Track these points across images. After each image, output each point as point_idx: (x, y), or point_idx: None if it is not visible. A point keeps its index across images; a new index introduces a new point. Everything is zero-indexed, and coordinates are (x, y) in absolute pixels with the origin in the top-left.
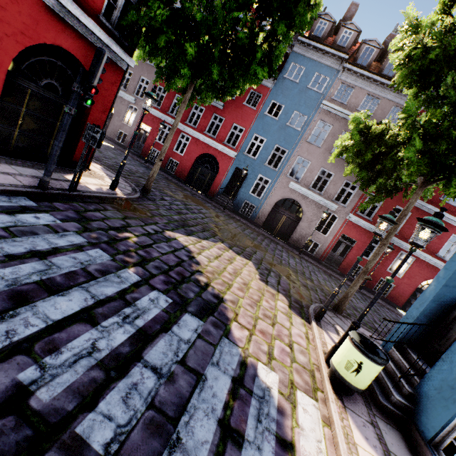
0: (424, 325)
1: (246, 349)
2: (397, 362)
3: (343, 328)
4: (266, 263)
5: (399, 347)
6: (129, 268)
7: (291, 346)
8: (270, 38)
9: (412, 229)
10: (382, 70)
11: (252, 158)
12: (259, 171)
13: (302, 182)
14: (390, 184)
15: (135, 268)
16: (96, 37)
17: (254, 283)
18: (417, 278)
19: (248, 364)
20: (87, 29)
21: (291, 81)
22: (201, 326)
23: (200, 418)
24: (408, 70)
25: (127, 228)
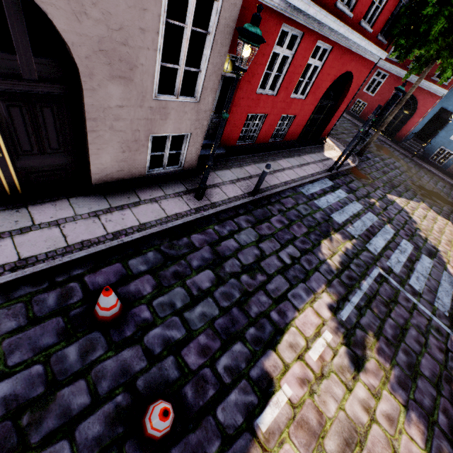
0: None
1: None
2: None
3: None
4: None
5: None
6: (386, 224)
7: None
8: None
9: None
10: None
11: None
12: None
13: None
14: None
15: (389, 225)
16: (369, 52)
17: None
18: None
19: None
20: (367, 51)
21: None
22: (432, 262)
23: (444, 296)
24: None
25: (369, 195)
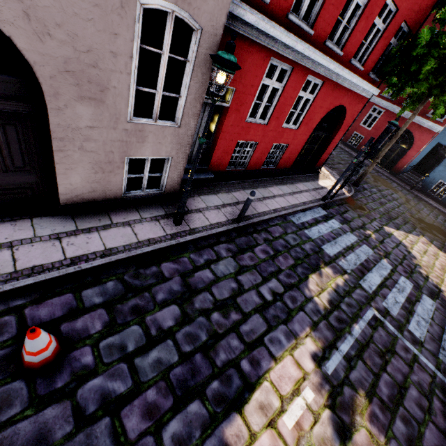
0: None
1: None
2: None
3: None
4: None
5: None
6: (383, 259)
7: None
8: None
9: None
10: None
11: None
12: None
13: None
14: None
15: (385, 259)
16: (361, 88)
17: None
18: None
19: None
20: (359, 87)
21: None
22: (434, 304)
23: None
24: None
25: (365, 226)
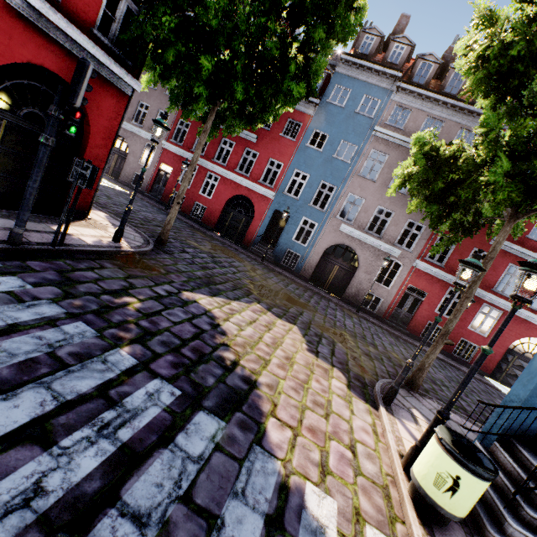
0: (536, 409)
1: (289, 461)
2: (504, 465)
3: (421, 413)
4: (316, 326)
5: (504, 441)
6: (122, 347)
7: (354, 448)
8: (306, 49)
9: (495, 275)
10: (444, 88)
11: (294, 198)
12: (303, 213)
13: (356, 223)
14: (467, 220)
15: (130, 347)
16: (90, 55)
17: (300, 355)
18: (507, 337)
19: (290, 487)
20: (78, 45)
21: (336, 106)
22: (222, 430)
23: None
24: (483, 74)
25: (129, 290)
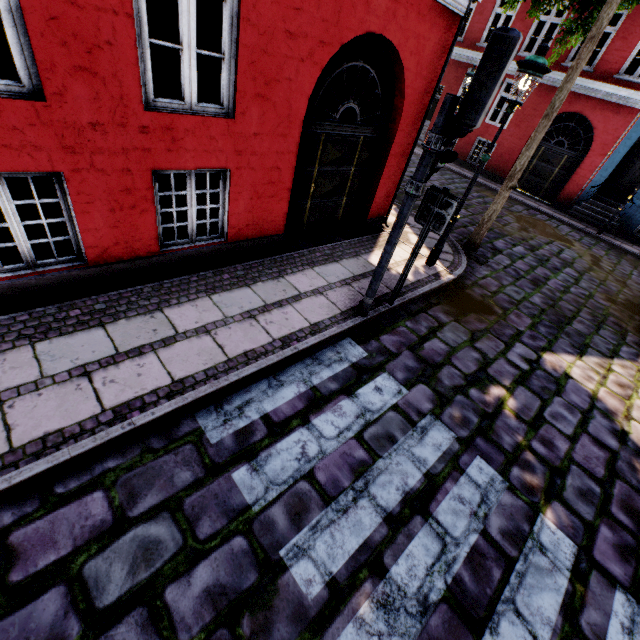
0: None
1: None
2: None
3: None
4: None
5: None
6: (542, 510)
7: None
8: None
9: None
10: None
11: None
12: None
13: None
14: None
15: (551, 510)
16: None
17: None
18: None
19: None
20: None
21: None
22: None
23: None
24: None
25: (487, 369)
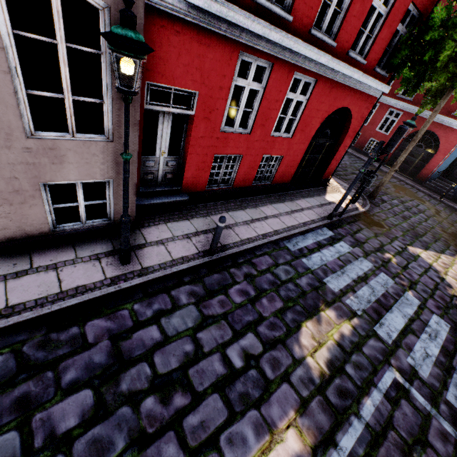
0: None
1: None
2: None
3: None
4: None
5: None
6: (407, 291)
7: None
8: None
9: None
10: None
11: None
12: None
13: None
14: None
15: (411, 292)
16: (367, 86)
17: None
18: None
19: None
20: (363, 84)
21: None
22: None
23: None
24: None
25: (383, 247)
